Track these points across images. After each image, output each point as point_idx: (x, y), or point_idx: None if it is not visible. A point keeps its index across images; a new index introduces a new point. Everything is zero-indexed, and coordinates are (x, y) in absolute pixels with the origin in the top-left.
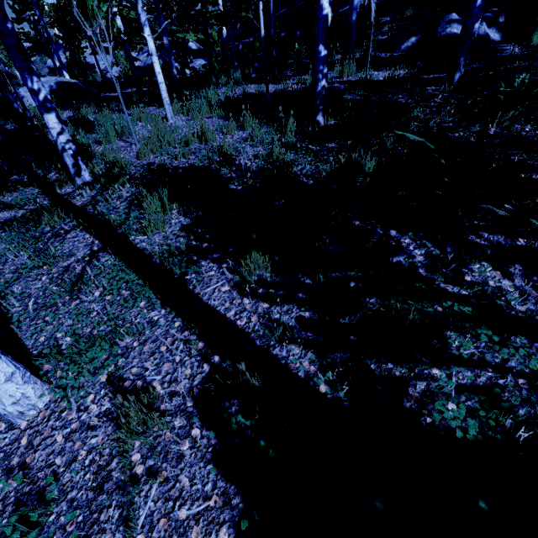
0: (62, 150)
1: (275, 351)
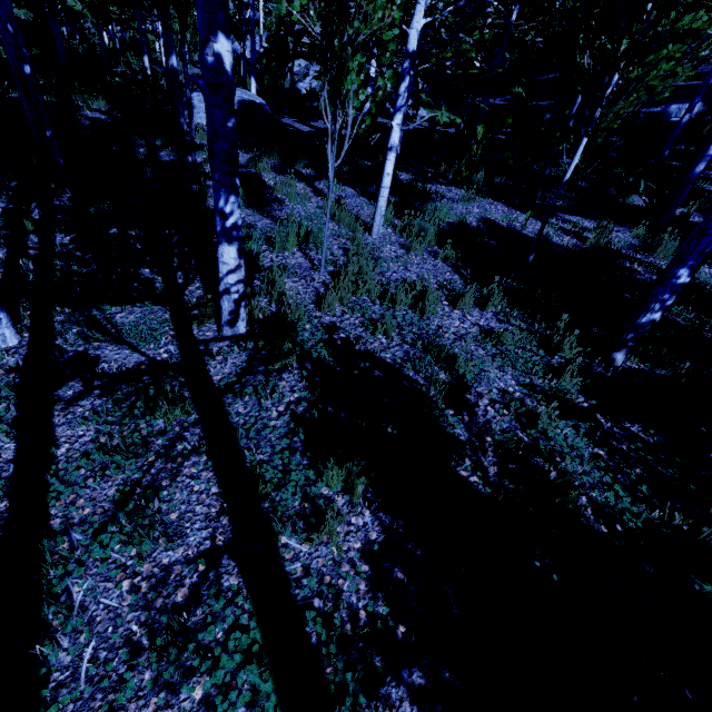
0: (225, 290)
1: None
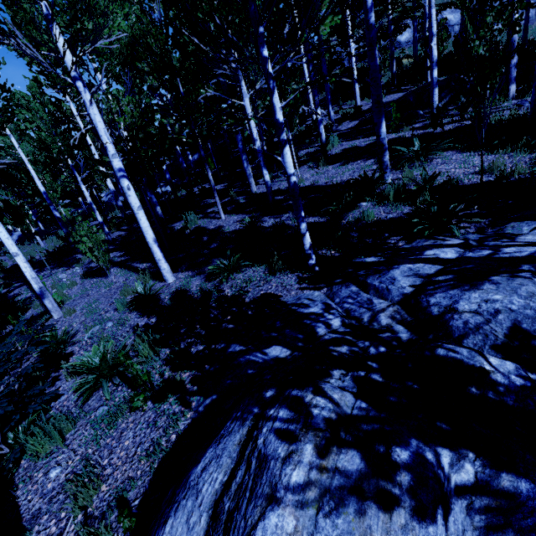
0: None
1: None
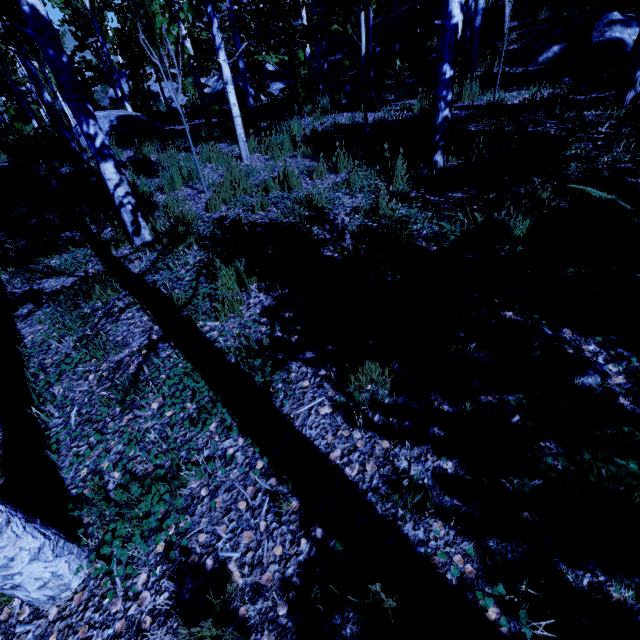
0: (120, 204)
1: (406, 528)
